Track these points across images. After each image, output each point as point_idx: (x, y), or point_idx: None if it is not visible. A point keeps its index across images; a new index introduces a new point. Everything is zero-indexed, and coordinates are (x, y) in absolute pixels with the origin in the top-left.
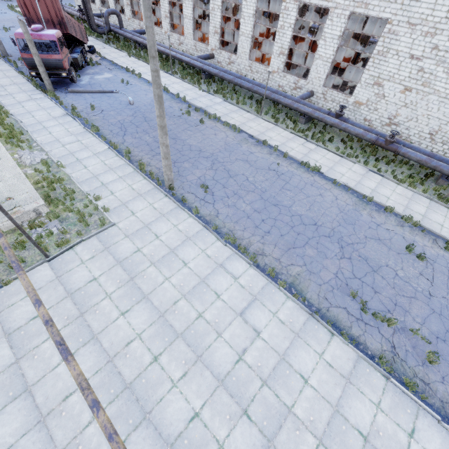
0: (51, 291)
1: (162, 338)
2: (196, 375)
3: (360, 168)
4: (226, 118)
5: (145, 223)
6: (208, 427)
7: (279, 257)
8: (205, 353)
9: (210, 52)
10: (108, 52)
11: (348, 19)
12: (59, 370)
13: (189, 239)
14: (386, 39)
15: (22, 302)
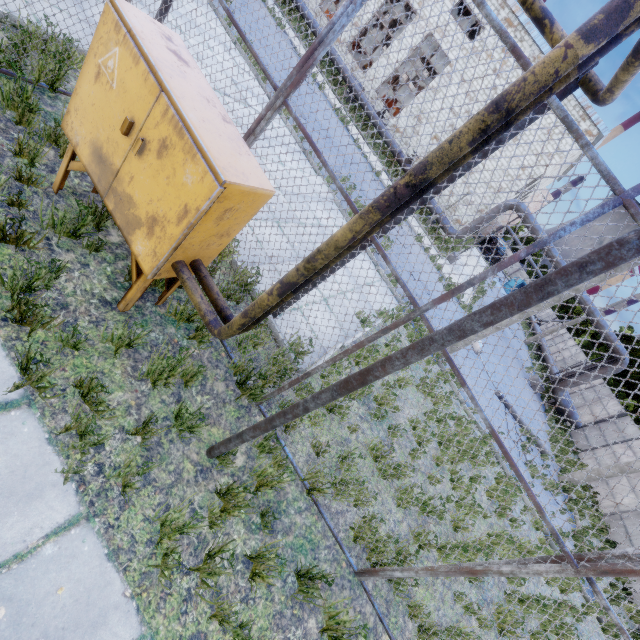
0: None
1: None
2: None
3: (378, 162)
4: None
5: None
6: None
7: None
8: None
9: None
10: None
11: (425, 38)
12: None
13: None
14: (443, 80)
15: None
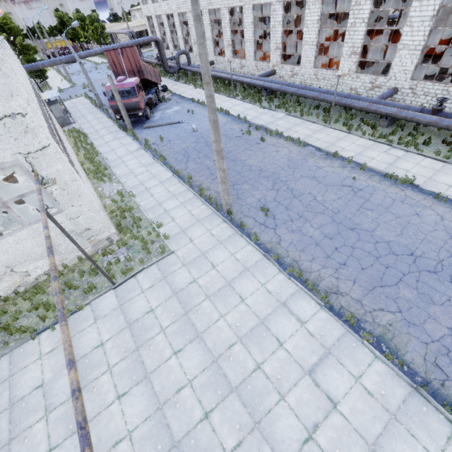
0: (114, 320)
1: (214, 390)
2: (252, 449)
3: None
4: (289, 133)
5: (202, 251)
6: None
7: (360, 297)
8: (264, 419)
9: (272, 68)
10: (177, 88)
11: None
12: (113, 409)
13: (247, 270)
14: None
15: (89, 328)
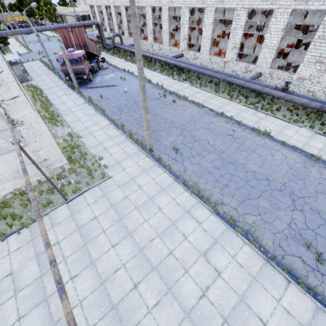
0: (67, 225)
1: (141, 269)
2: (166, 305)
3: (307, 131)
4: (192, 98)
5: (132, 176)
6: None
7: (236, 206)
8: (174, 286)
9: (181, 52)
10: (113, 61)
11: (290, 15)
12: (67, 287)
13: (163, 189)
14: None
15: (48, 231)
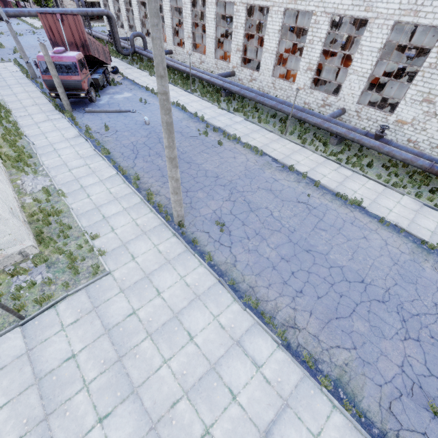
0: (15, 373)
1: None
2: None
3: (412, 202)
4: (246, 139)
5: (146, 272)
6: None
7: (317, 332)
8: None
9: (231, 69)
10: (130, 73)
11: (391, 30)
12: None
13: (198, 298)
14: None
15: None
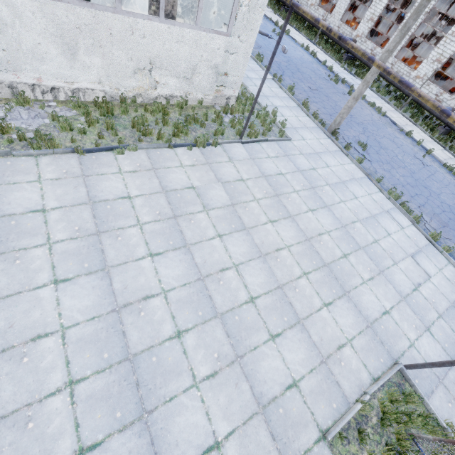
0: (249, 166)
1: (347, 243)
2: (381, 283)
3: None
4: (369, 100)
5: (315, 151)
6: (399, 325)
7: (436, 228)
8: (385, 271)
9: (353, 38)
10: None
11: None
12: (268, 228)
13: (355, 180)
14: None
15: (226, 163)
